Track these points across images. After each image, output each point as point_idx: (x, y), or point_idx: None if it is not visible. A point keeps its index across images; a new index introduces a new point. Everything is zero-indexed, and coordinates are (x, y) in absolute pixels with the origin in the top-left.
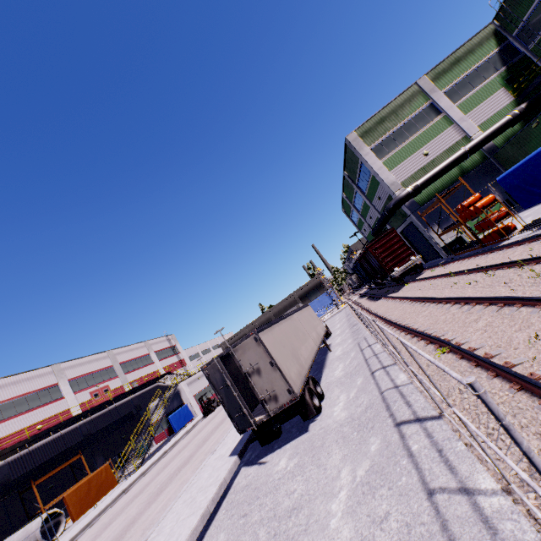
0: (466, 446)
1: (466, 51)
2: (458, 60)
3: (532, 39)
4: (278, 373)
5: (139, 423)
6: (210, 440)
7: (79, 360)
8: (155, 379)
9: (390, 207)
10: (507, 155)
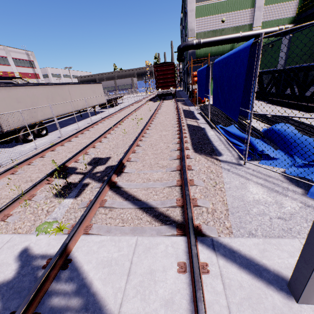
0: None
1: None
2: None
3: None
4: None
5: None
6: None
7: None
8: (6, 77)
9: (180, 47)
10: None
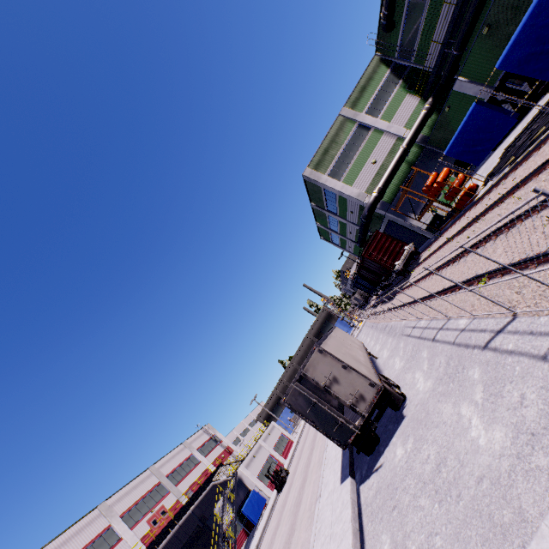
0: (547, 316)
1: (366, 79)
2: (364, 88)
3: (410, 55)
4: (354, 373)
5: (211, 536)
6: (304, 499)
7: (123, 490)
8: (209, 477)
9: (365, 214)
10: (438, 139)
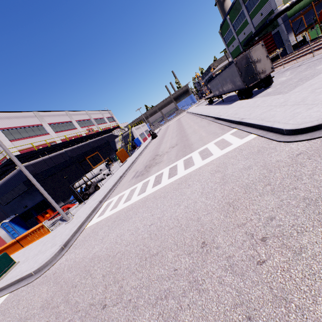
0: None
1: None
2: None
3: None
4: (268, 60)
5: (111, 148)
6: (187, 126)
7: (75, 112)
8: (114, 128)
9: (273, 17)
10: None
